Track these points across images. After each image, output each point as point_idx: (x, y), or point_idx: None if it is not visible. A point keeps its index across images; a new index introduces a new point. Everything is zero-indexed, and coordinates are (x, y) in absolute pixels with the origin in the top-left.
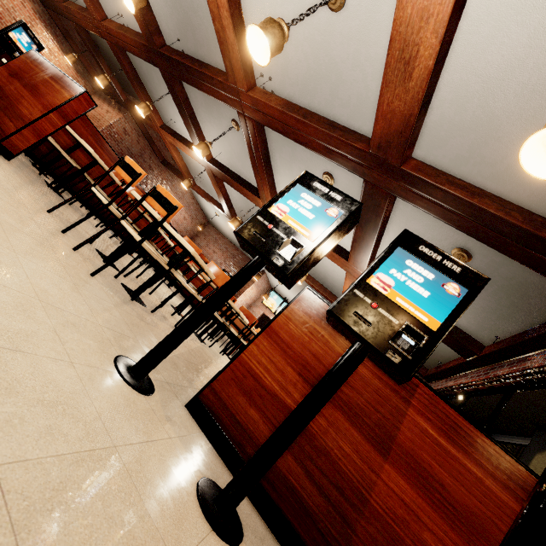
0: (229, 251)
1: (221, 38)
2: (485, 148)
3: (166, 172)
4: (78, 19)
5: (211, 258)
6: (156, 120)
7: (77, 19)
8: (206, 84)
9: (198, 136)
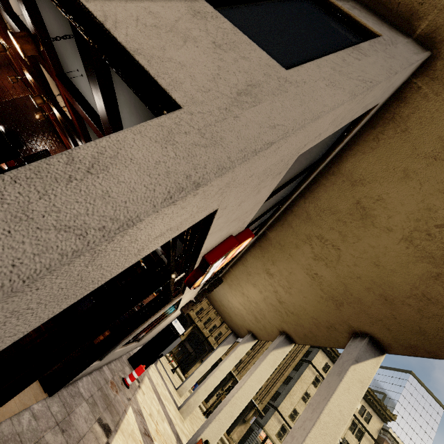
0: None
1: (80, 135)
2: None
3: (56, 136)
4: (3, 41)
5: None
6: (50, 116)
7: (1, 39)
8: (75, 137)
9: (74, 144)
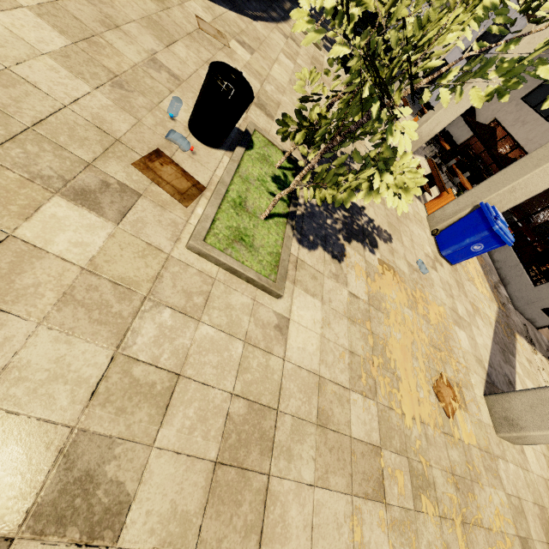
0: None
1: None
2: None
3: None
4: None
5: None
6: None
7: None
8: None
9: None
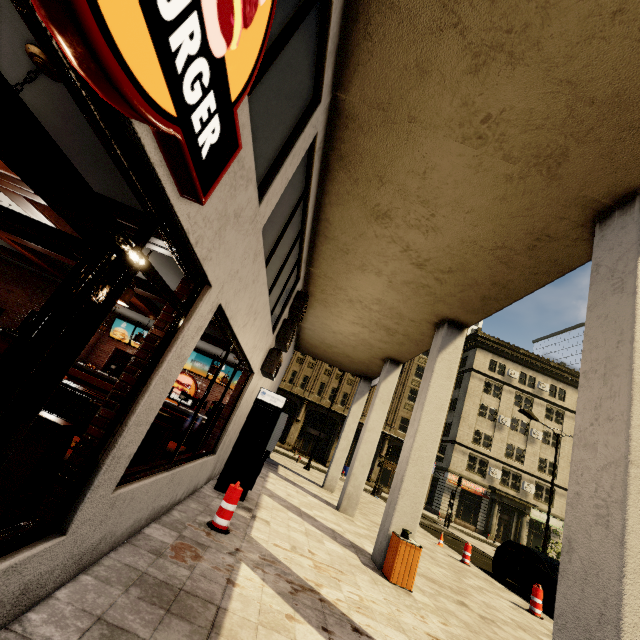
0: (32, 285)
1: None
2: (65, 139)
3: None
4: None
5: (6, 300)
6: None
7: None
8: None
9: None
